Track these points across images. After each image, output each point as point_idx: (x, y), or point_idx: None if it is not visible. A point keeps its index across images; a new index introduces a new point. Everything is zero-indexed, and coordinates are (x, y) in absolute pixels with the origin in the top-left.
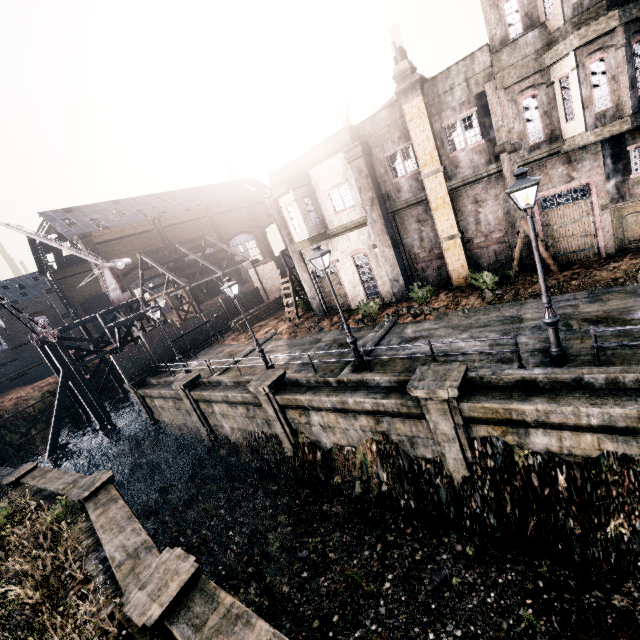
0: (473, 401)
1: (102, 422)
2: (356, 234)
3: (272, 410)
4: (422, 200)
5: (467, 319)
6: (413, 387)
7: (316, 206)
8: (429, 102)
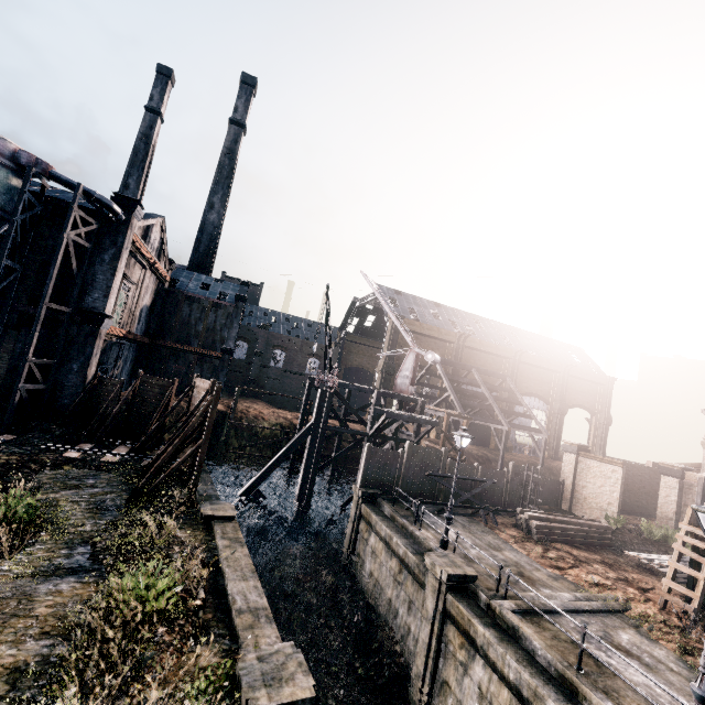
0: None
1: (301, 498)
2: None
3: None
4: None
5: None
6: None
7: None
8: None
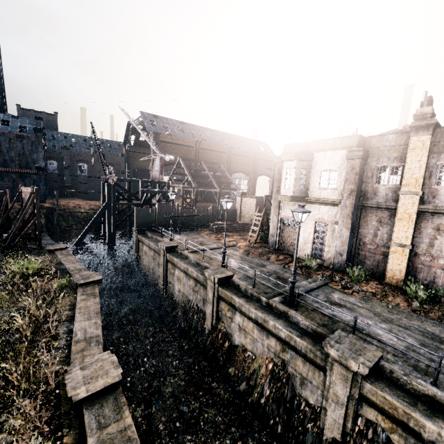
0: (376, 386)
1: (110, 242)
2: (326, 208)
3: (212, 295)
4: (391, 208)
5: (389, 313)
6: (329, 344)
7: (307, 177)
8: (434, 142)
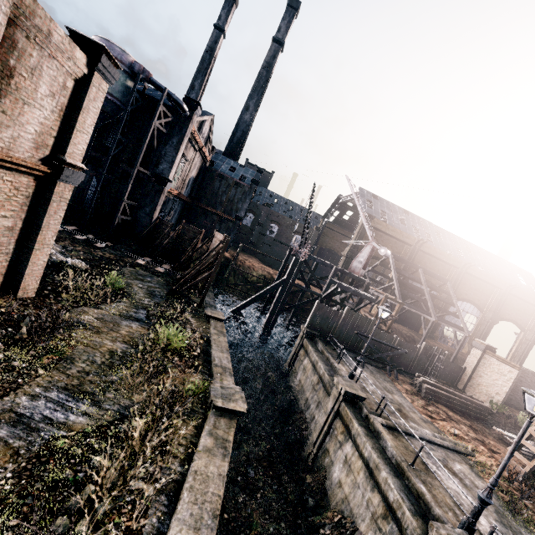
0: None
1: (266, 325)
2: None
3: None
4: None
5: None
6: None
7: None
8: None
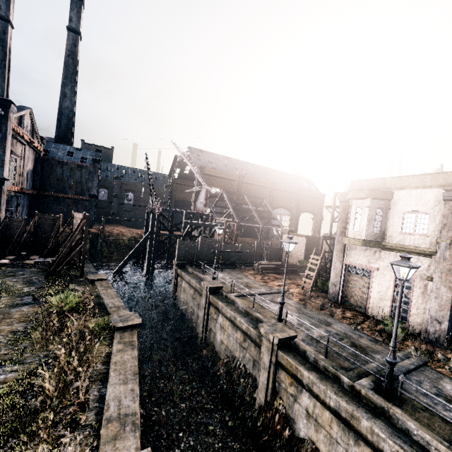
0: None
1: (148, 273)
2: (413, 258)
3: (268, 359)
4: None
5: None
6: None
7: (384, 219)
8: None
